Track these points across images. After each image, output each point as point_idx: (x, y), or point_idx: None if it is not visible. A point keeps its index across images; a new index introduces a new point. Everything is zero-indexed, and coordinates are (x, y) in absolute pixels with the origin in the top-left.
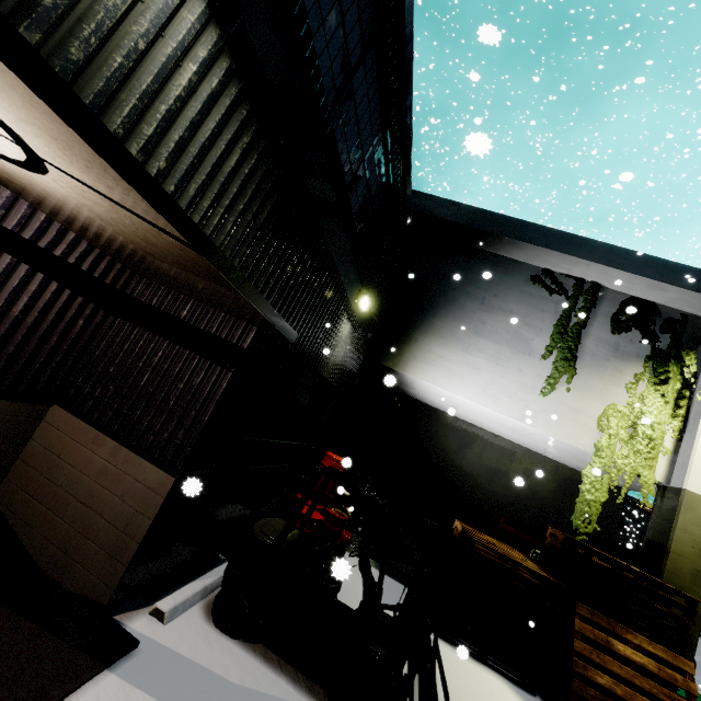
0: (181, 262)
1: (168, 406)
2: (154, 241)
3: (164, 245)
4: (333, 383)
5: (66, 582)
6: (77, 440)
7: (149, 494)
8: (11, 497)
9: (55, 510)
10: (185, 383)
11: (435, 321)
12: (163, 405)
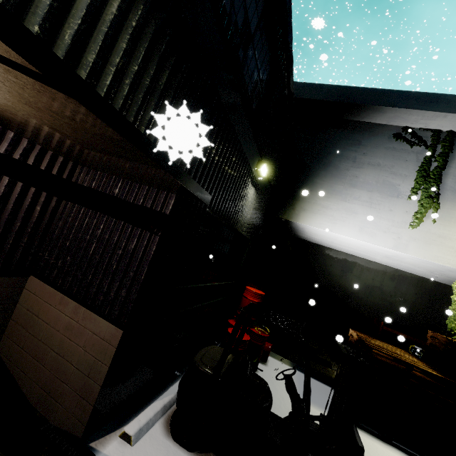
0: (73, 126)
1: (111, 270)
2: (31, 99)
3: (41, 101)
4: (245, 236)
5: (50, 417)
6: (48, 302)
7: (104, 344)
8: (8, 349)
9: (38, 359)
10: (123, 249)
11: (317, 180)
12: (108, 269)
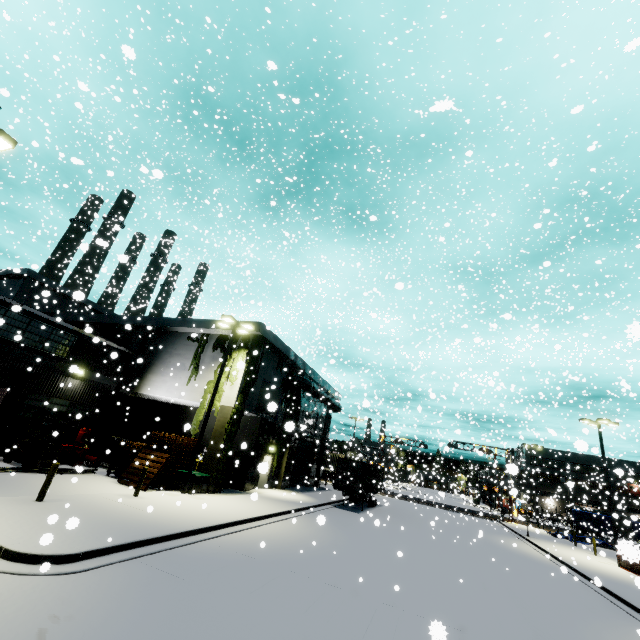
0: None
1: None
2: None
3: None
4: (83, 402)
5: None
6: None
7: None
8: None
9: None
10: None
11: (153, 367)
12: None
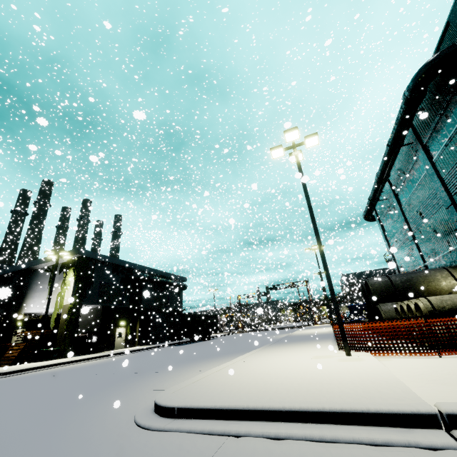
0: None
1: None
2: None
3: None
4: None
5: None
6: None
7: None
8: None
9: None
10: None
11: (28, 295)
12: None
